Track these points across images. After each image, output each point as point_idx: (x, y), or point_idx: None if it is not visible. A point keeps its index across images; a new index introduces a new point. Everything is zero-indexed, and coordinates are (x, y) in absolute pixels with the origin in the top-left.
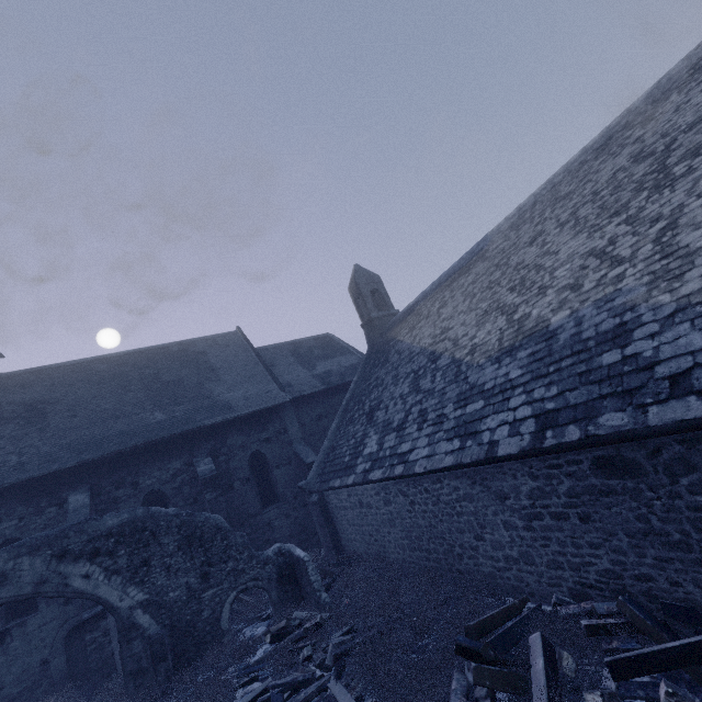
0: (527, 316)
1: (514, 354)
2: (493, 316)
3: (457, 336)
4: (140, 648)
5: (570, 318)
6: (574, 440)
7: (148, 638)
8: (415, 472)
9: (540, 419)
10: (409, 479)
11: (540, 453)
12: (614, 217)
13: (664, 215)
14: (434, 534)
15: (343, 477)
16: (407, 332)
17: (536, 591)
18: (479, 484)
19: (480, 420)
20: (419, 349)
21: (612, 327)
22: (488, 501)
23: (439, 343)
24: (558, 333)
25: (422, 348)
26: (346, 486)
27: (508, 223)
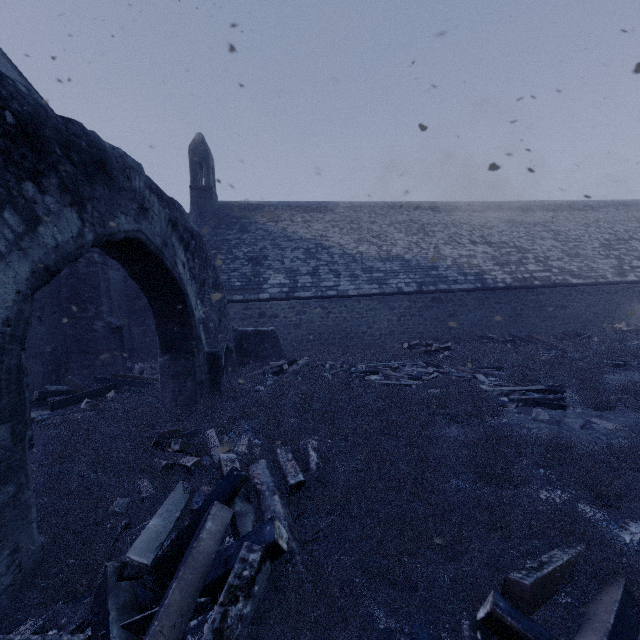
0: (390, 251)
1: (392, 262)
2: (366, 243)
3: (341, 243)
4: (202, 362)
5: (413, 258)
6: (434, 289)
7: (208, 355)
8: (349, 294)
9: (417, 283)
10: (334, 300)
11: (421, 292)
12: (414, 235)
13: (433, 243)
14: (338, 329)
15: (248, 294)
16: (268, 221)
17: (389, 345)
18: (384, 303)
19: (386, 280)
20: (299, 237)
21: (431, 265)
22: (384, 311)
23: (323, 241)
24: (411, 261)
25: (303, 238)
26: (255, 300)
27: (345, 205)
